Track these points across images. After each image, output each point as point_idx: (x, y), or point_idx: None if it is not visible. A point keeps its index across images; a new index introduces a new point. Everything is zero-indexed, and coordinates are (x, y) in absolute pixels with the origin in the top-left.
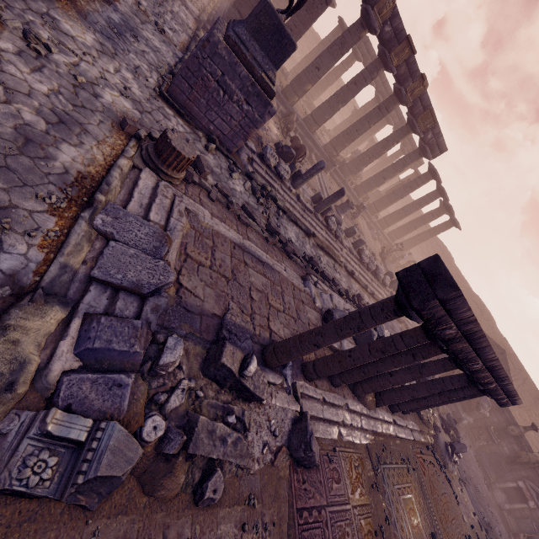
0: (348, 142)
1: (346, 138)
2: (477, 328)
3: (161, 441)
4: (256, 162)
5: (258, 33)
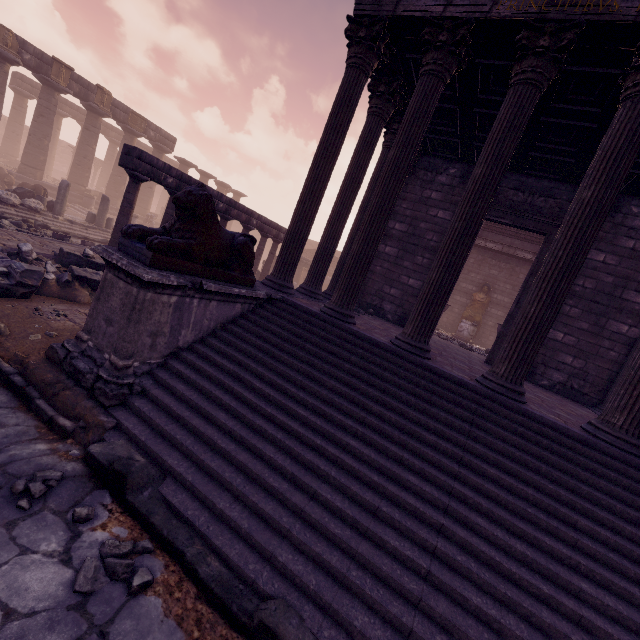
0: (86, 172)
1: (81, 169)
2: (180, 172)
3: (59, 282)
4: None
5: None
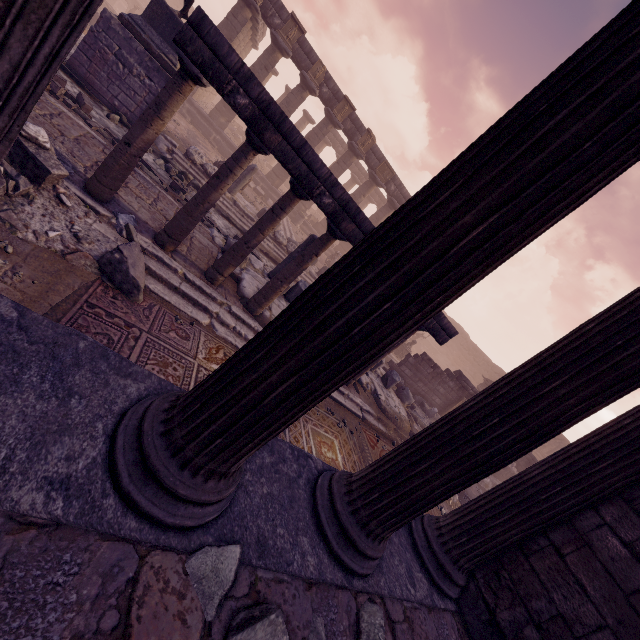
0: None
1: None
2: (267, 97)
3: None
4: (178, 155)
5: (153, 20)
